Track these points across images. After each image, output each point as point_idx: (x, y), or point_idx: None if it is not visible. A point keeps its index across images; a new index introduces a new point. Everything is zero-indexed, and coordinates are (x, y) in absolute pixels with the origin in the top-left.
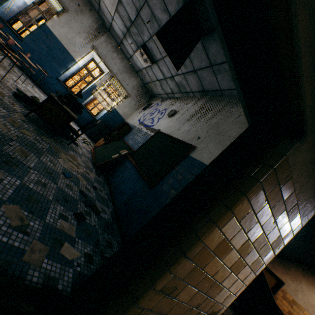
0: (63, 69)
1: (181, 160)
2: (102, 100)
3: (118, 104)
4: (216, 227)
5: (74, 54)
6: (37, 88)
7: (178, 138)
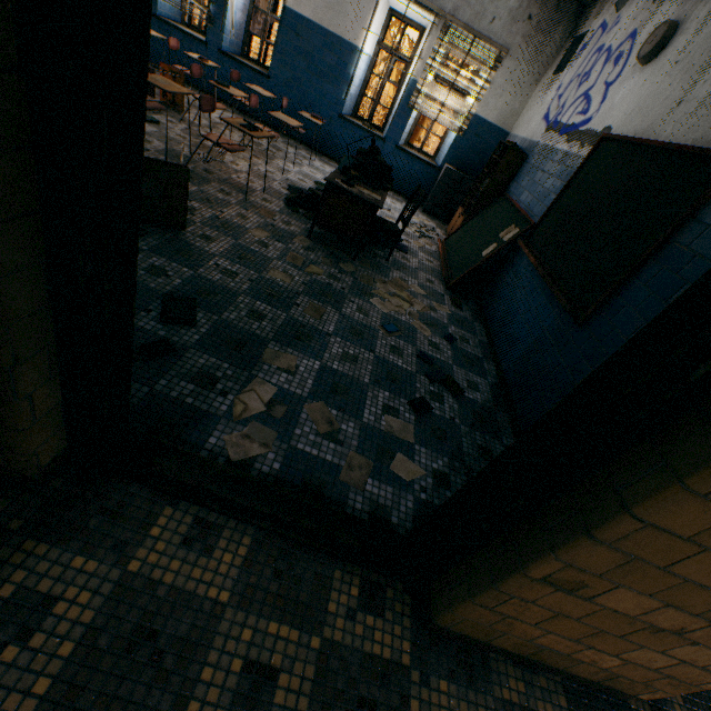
0: (343, 86)
1: (680, 225)
2: (439, 109)
3: (479, 98)
4: (681, 490)
5: (350, 35)
6: (318, 159)
7: (677, 140)
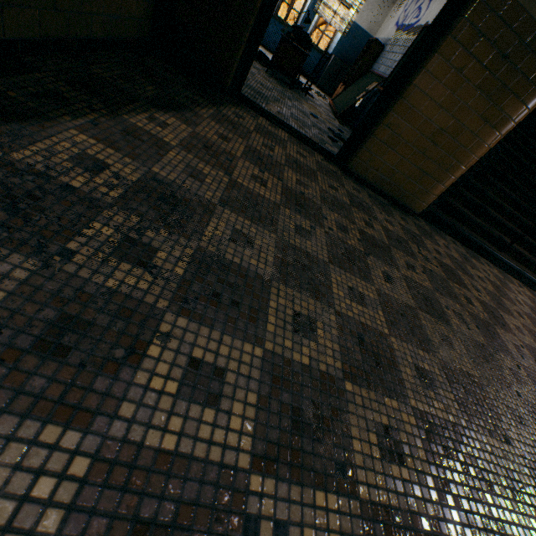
0: None
1: None
2: (331, 17)
3: (357, 11)
4: (424, 71)
5: None
6: None
7: None
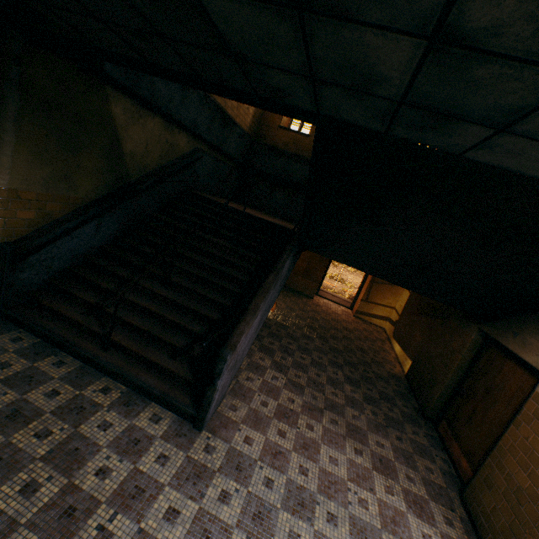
0: None
1: None
2: None
3: None
4: None
5: None
6: None
7: None
